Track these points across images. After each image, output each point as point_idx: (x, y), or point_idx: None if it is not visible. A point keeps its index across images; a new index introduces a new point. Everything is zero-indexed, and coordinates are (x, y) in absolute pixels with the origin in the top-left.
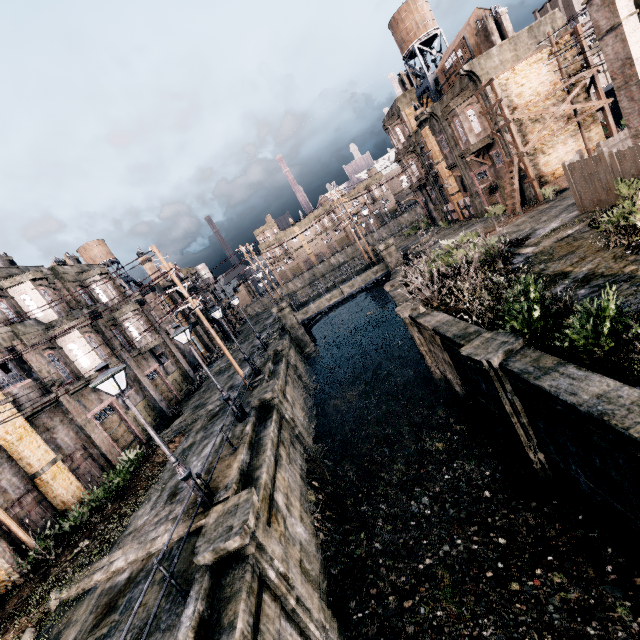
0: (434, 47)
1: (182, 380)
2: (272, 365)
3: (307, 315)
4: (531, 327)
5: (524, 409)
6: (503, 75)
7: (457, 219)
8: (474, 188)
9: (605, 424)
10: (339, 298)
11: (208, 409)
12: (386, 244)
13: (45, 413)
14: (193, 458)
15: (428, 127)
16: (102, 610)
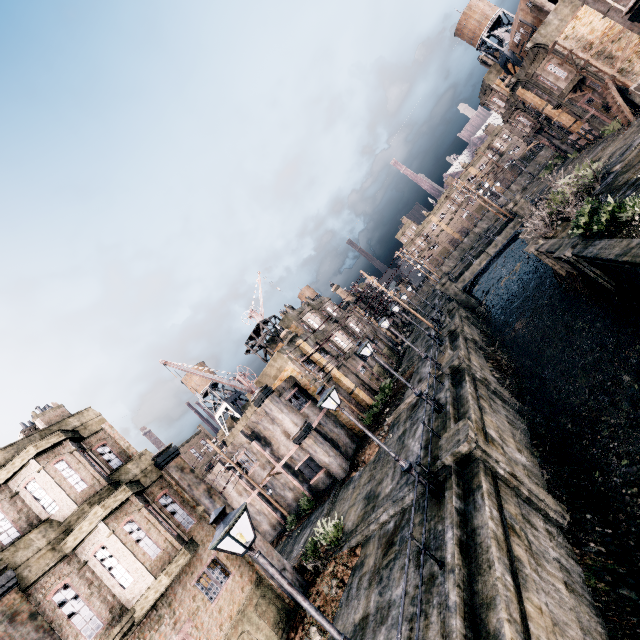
0: (501, 26)
1: (390, 353)
2: (449, 319)
3: (465, 282)
4: (584, 229)
5: (601, 272)
6: (567, 28)
7: (586, 144)
8: (587, 114)
9: (597, 258)
10: (487, 260)
11: (418, 354)
12: (514, 201)
13: (341, 369)
14: (422, 369)
15: (520, 88)
16: (411, 408)
